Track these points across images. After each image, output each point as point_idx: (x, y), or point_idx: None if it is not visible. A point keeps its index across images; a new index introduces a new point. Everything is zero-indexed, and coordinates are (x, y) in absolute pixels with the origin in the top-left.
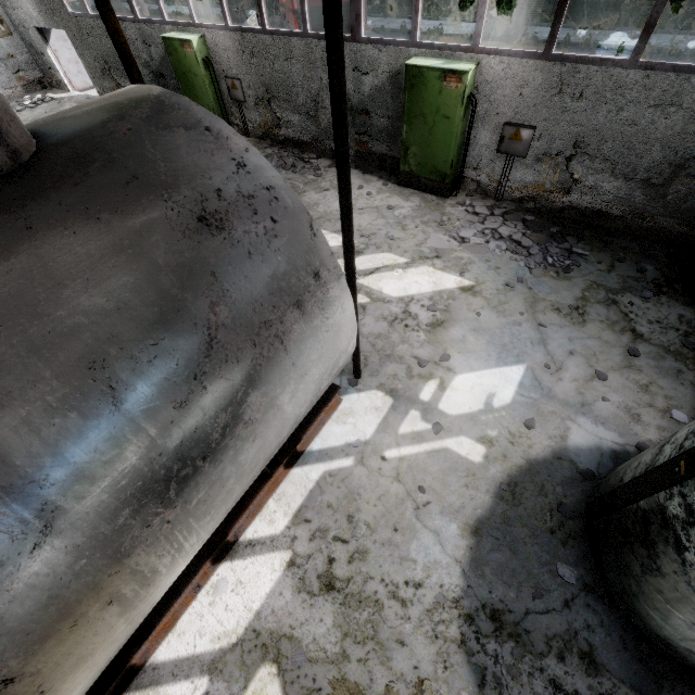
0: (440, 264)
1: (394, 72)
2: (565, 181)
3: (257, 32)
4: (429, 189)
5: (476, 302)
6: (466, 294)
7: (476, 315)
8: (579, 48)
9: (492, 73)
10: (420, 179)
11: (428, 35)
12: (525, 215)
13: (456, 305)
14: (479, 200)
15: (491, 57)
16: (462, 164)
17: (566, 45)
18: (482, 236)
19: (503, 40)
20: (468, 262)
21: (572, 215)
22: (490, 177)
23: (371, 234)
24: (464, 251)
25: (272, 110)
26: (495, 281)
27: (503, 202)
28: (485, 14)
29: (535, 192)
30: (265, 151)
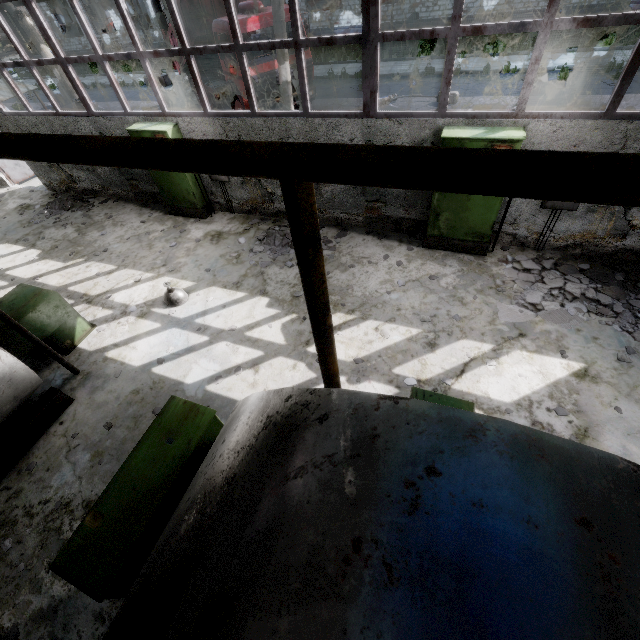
0: (531, 344)
1: (417, 142)
2: (620, 228)
3: (244, 115)
4: (463, 249)
5: (603, 392)
6: (586, 383)
7: (616, 411)
8: (500, 74)
9: (540, 135)
10: (453, 241)
11: (355, 78)
12: (577, 264)
13: (585, 401)
14: (519, 252)
15: (539, 120)
16: (502, 223)
17: (487, 73)
18: (553, 298)
19: (428, 75)
20: (559, 336)
21: (626, 257)
22: (529, 230)
23: (432, 316)
24: (545, 322)
25: (262, 186)
26: (605, 357)
27: (544, 251)
28: (533, 80)
29: (583, 239)
30: (259, 227)
